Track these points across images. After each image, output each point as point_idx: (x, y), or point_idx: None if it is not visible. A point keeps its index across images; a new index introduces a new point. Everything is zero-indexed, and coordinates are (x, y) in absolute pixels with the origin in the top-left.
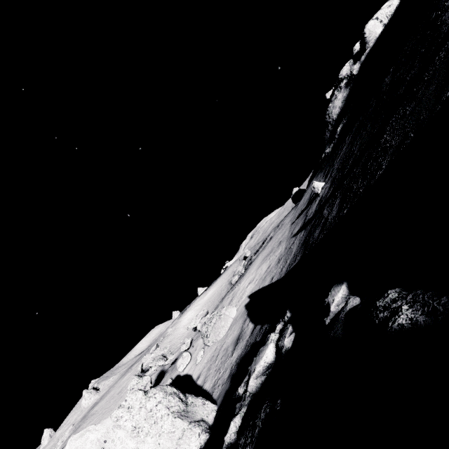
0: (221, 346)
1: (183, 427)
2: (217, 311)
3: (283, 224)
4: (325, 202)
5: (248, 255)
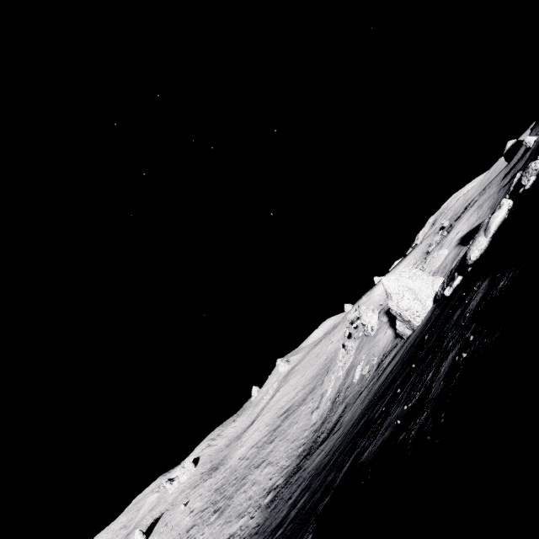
0: (439, 269)
1: (433, 278)
2: (429, 256)
3: (490, 185)
4: (531, 154)
5: (445, 225)
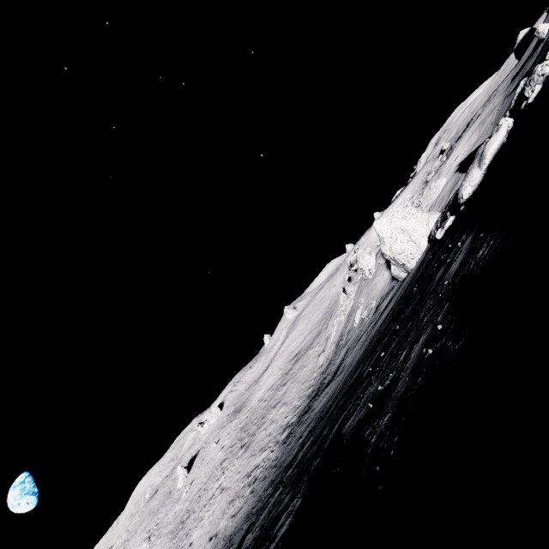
0: (436, 202)
1: (428, 215)
2: (426, 188)
3: (496, 93)
4: (544, 48)
5: (445, 147)
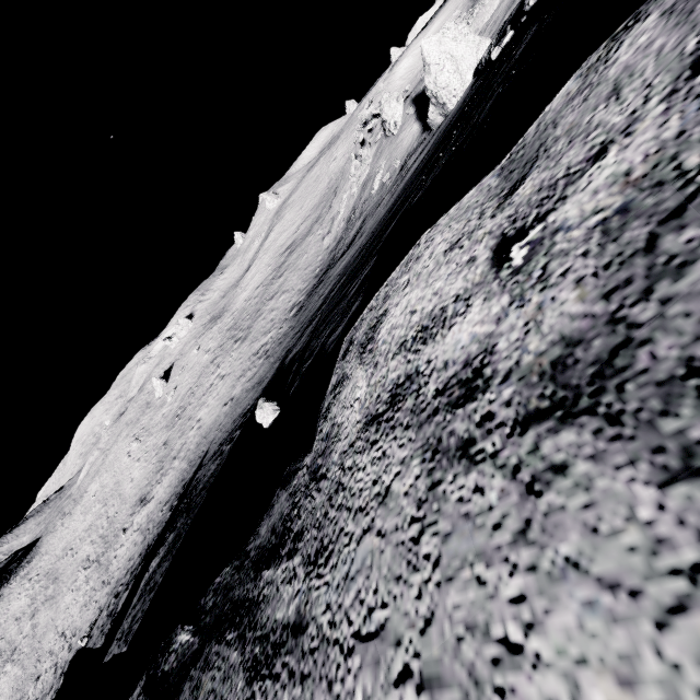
0: (487, 27)
1: (480, 40)
2: (479, 3)
3: None
4: None
5: None
